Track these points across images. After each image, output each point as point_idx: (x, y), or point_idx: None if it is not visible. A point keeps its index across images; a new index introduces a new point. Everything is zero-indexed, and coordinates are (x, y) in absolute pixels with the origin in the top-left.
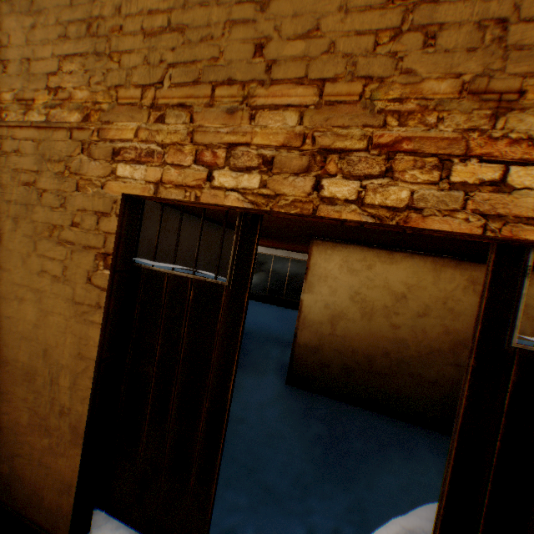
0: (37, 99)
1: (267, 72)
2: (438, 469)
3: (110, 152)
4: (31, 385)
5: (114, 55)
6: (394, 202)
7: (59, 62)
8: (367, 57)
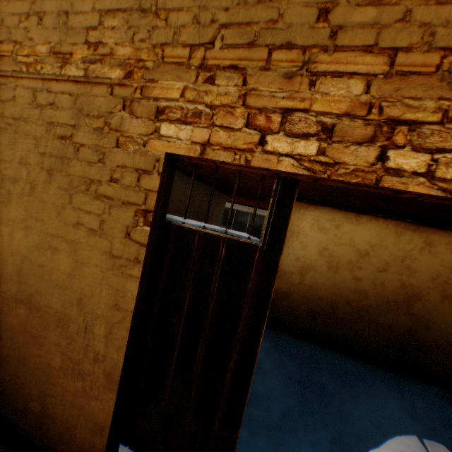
0: (75, 53)
1: (331, 38)
2: (396, 404)
3: (153, 110)
4: (63, 331)
5: (161, 12)
6: None
7: (99, 16)
8: (446, 28)
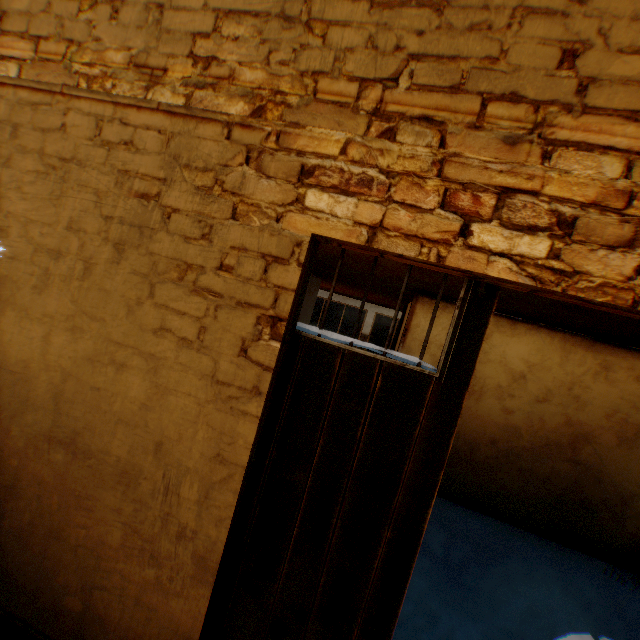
0: (170, 70)
1: (578, 93)
2: (559, 586)
3: (296, 169)
4: (128, 491)
5: (315, 25)
6: None
7: (215, 19)
8: None
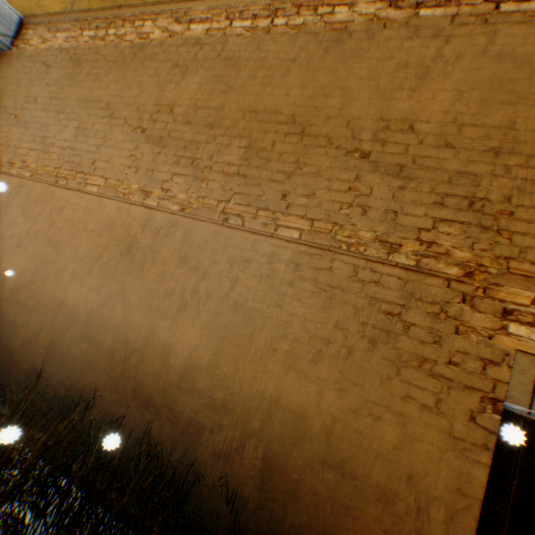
0: (404, 245)
1: None
2: None
3: (498, 310)
4: (386, 506)
5: (502, 231)
6: None
7: (432, 221)
8: None
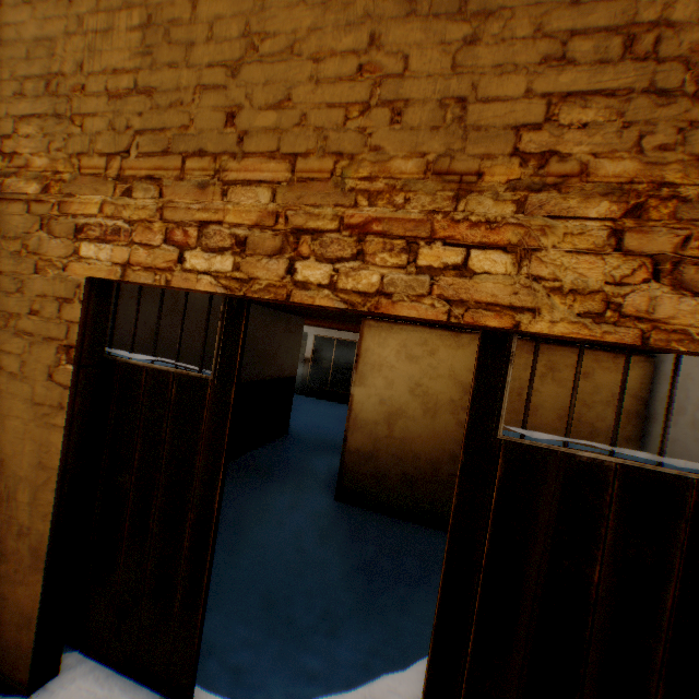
0: None
1: (239, 143)
2: None
3: (73, 229)
4: None
5: (77, 118)
6: (365, 287)
7: (15, 123)
8: (338, 132)
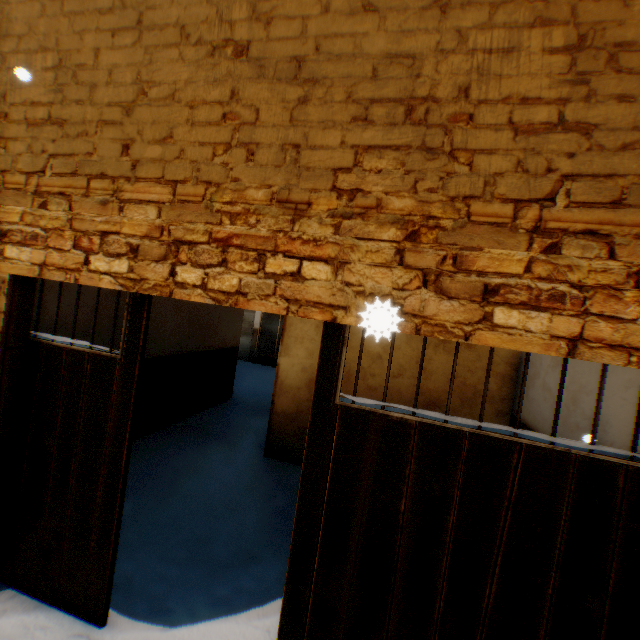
0: None
1: (133, 169)
2: None
3: None
4: None
5: (2, 140)
6: (228, 288)
7: None
8: (208, 165)
